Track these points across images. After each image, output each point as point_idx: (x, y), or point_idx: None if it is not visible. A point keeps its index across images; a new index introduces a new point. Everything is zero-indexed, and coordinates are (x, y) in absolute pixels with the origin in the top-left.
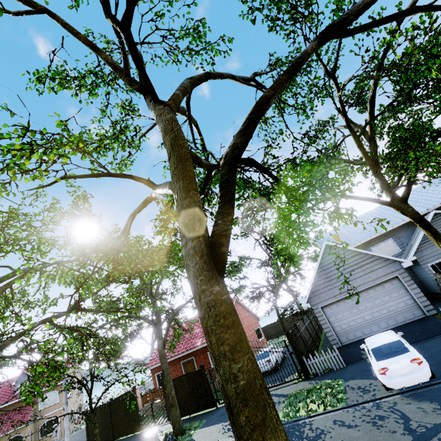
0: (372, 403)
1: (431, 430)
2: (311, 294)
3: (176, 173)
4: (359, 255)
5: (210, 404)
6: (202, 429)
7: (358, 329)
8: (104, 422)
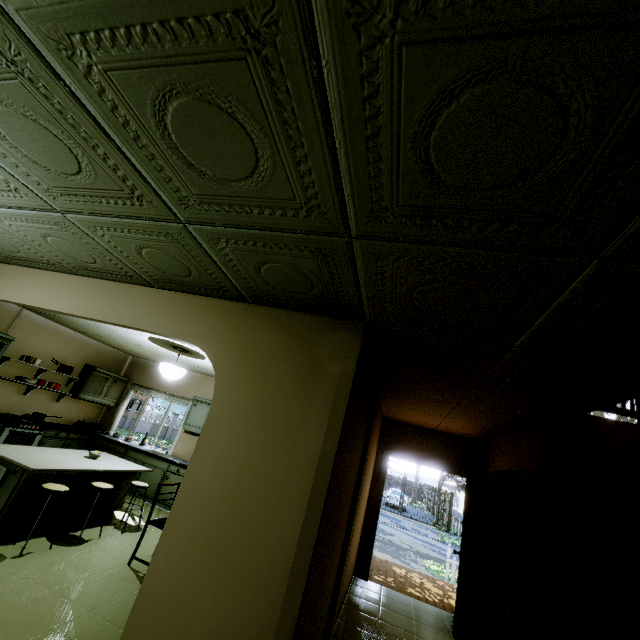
0: None
1: None
2: None
3: None
4: None
5: None
6: None
7: None
8: None
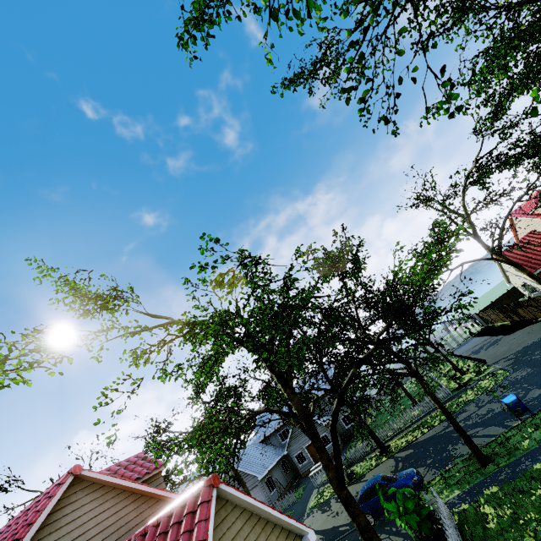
0: None
1: None
2: None
3: None
4: (242, 471)
5: None
6: None
7: None
8: None
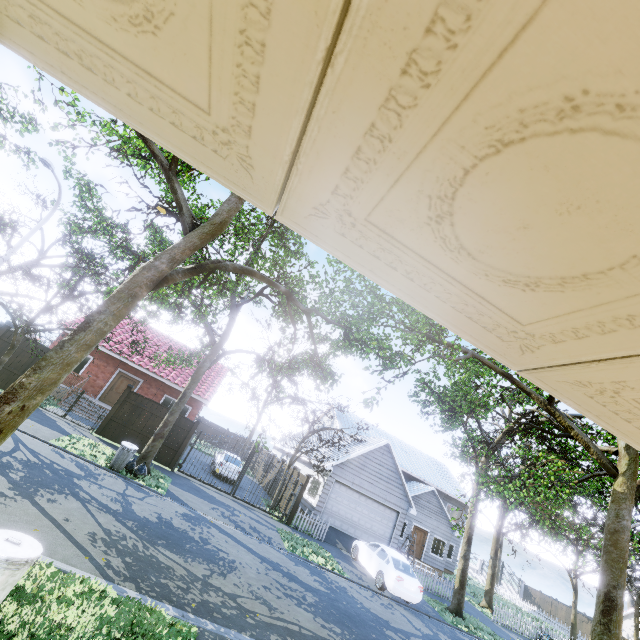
0: (371, 591)
1: (430, 636)
2: (340, 463)
3: (635, 475)
4: (396, 474)
5: (169, 462)
6: (178, 489)
7: (341, 520)
8: None
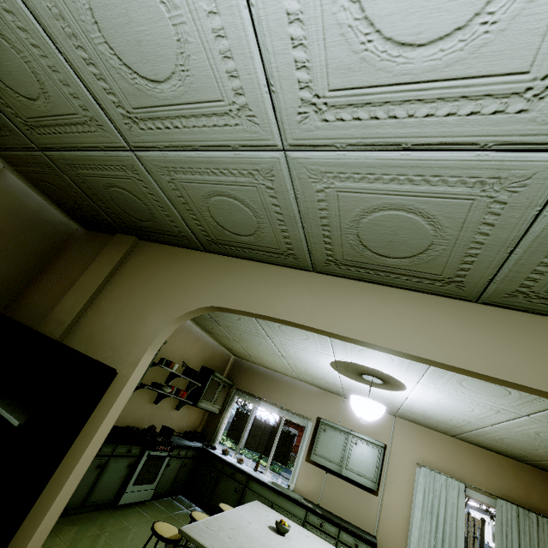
0: None
1: None
2: None
3: None
4: None
5: None
6: None
7: None
8: (252, 431)
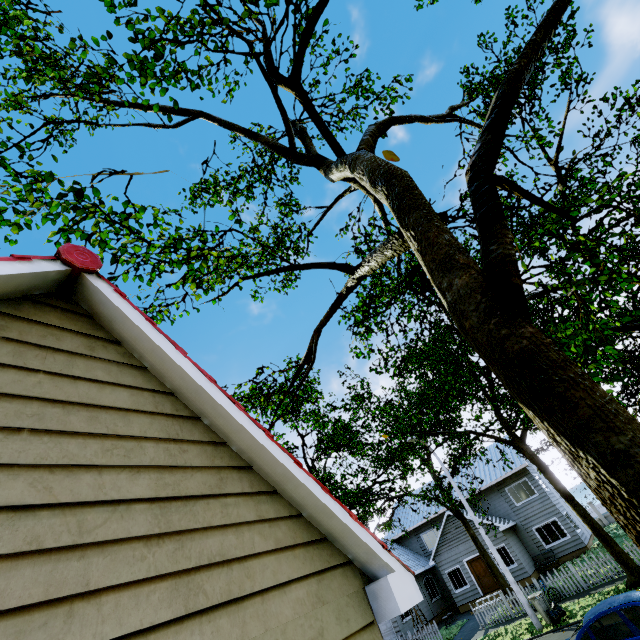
0: None
1: None
2: None
3: None
4: None
5: None
6: None
7: None
8: None
